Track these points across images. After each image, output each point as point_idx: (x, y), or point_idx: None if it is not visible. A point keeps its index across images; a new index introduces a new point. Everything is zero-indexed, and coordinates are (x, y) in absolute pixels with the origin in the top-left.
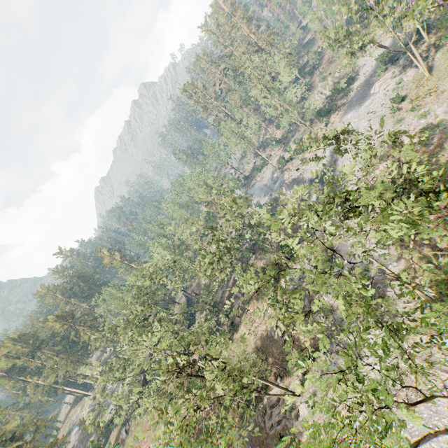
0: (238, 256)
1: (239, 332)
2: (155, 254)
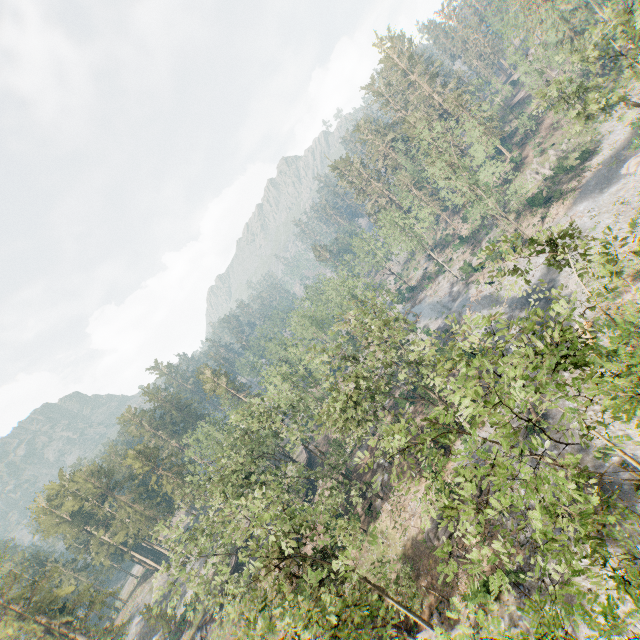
0: (388, 404)
1: (378, 522)
2: (270, 386)
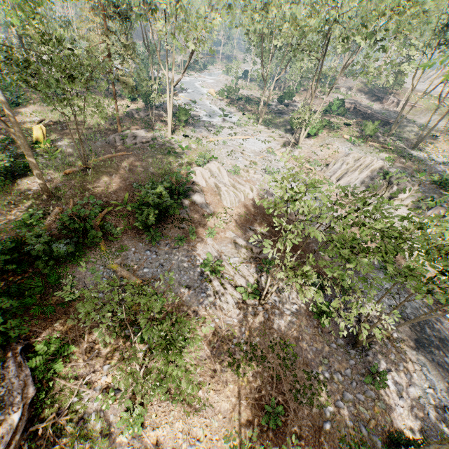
0: None
1: None
2: None
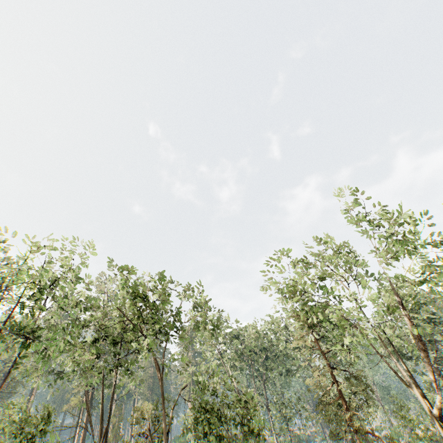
0: None
1: None
2: None
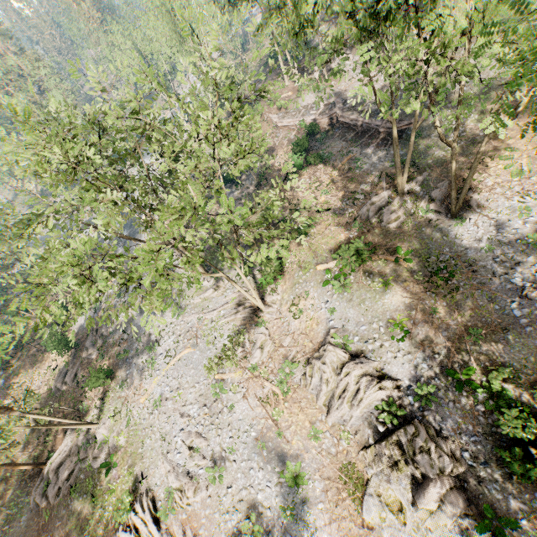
0: None
1: None
2: None
